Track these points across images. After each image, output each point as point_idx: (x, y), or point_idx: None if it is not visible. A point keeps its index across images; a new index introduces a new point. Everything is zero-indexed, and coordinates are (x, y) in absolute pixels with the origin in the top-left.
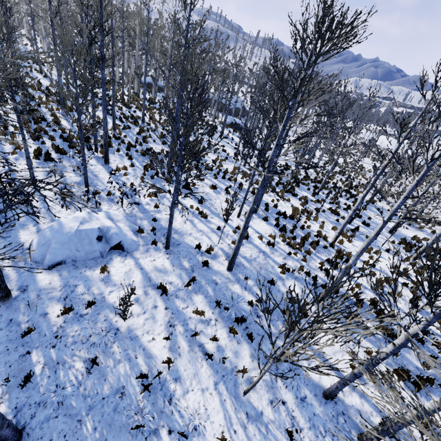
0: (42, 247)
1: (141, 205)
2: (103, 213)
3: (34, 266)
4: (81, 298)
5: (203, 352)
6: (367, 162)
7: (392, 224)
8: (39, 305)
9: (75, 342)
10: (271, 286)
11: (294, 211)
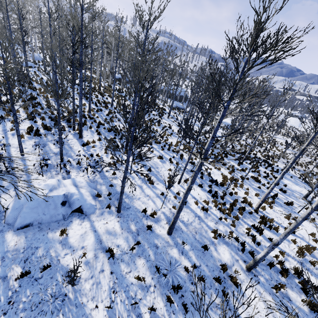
0: (15, 211)
1: (102, 172)
2: (70, 181)
3: (6, 228)
4: (39, 261)
5: None
6: (279, 137)
7: (304, 190)
8: (1, 267)
9: (25, 309)
10: (205, 251)
11: (224, 179)
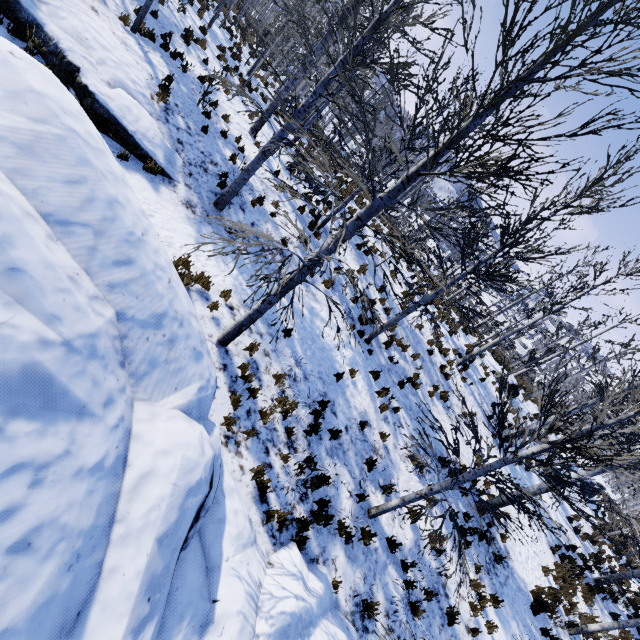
0: None
1: None
2: None
3: None
4: None
5: (222, 67)
6: None
7: None
8: None
9: None
10: None
11: None
